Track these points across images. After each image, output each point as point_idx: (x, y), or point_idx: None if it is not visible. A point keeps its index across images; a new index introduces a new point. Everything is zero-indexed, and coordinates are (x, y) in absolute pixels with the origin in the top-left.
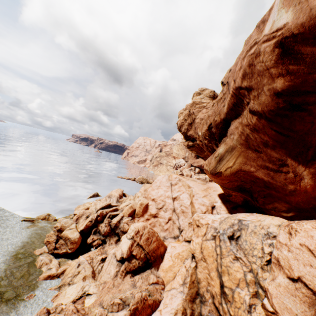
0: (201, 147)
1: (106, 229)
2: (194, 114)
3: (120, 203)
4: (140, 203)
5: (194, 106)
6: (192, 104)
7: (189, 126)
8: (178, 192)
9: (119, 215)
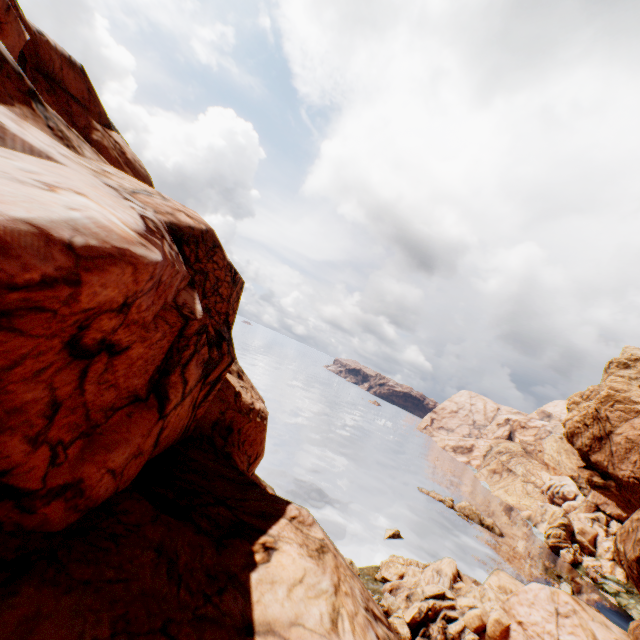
0: (626, 498)
1: (440, 637)
2: (608, 422)
3: (456, 593)
4: (497, 619)
5: (610, 405)
6: (605, 399)
7: (596, 441)
8: (571, 634)
9: (459, 622)
